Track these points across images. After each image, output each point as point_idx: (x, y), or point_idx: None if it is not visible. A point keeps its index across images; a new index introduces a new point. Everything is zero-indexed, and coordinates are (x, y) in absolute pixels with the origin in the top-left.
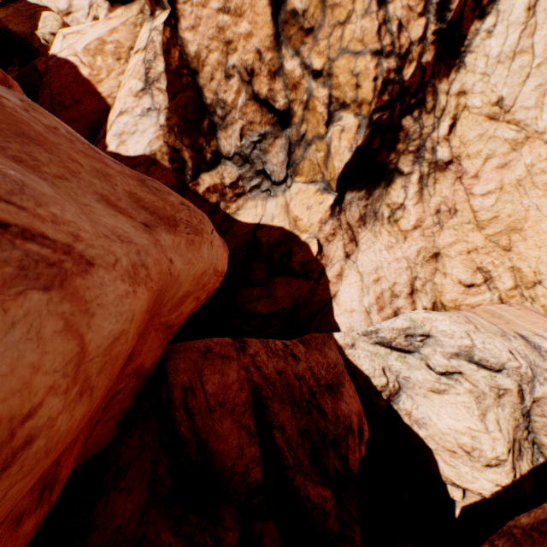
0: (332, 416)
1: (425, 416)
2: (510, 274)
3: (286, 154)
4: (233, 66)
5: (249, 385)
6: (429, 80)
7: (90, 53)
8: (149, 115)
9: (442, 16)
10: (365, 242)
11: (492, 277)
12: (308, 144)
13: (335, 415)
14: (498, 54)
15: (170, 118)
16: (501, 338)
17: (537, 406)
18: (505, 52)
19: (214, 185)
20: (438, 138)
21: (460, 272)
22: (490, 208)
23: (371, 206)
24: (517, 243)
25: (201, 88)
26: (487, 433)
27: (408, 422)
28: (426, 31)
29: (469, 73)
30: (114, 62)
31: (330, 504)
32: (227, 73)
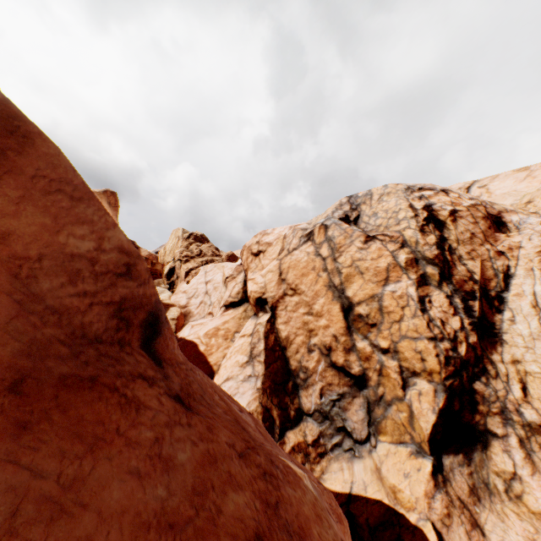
0: None
1: None
2: None
3: (365, 411)
4: (314, 343)
5: None
6: (481, 353)
7: (208, 336)
8: (249, 380)
9: (470, 314)
10: (491, 528)
11: None
12: (387, 403)
13: None
14: (529, 333)
15: (264, 381)
16: None
17: None
18: (534, 332)
19: (298, 443)
20: (516, 400)
21: None
22: None
23: (476, 473)
24: None
25: (287, 358)
26: None
27: None
28: (462, 323)
29: (513, 347)
30: (222, 341)
31: None
32: (309, 348)
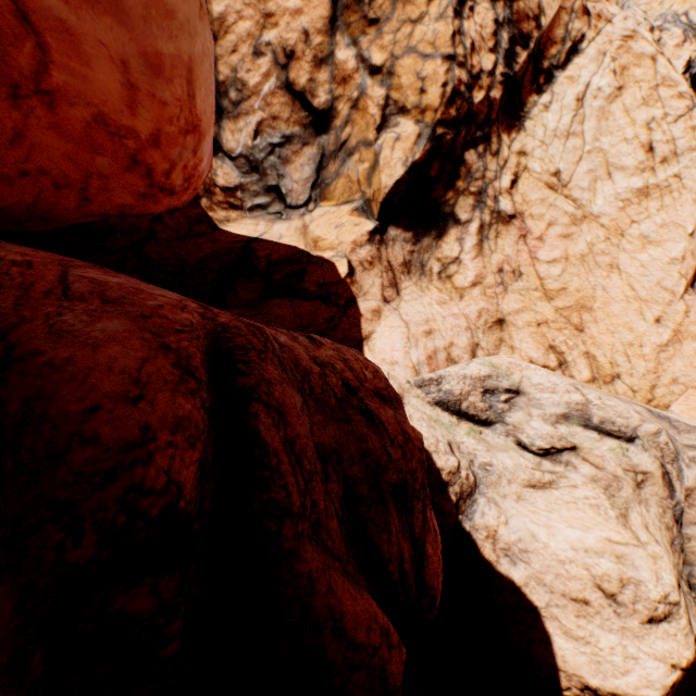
0: (396, 432)
1: (523, 535)
2: (586, 362)
3: (315, 169)
4: (268, 43)
5: (203, 321)
6: (495, 122)
7: None
8: None
9: (509, 64)
10: (409, 293)
11: (567, 361)
12: (349, 153)
13: (403, 432)
14: (555, 129)
15: None
16: (618, 400)
17: (689, 506)
18: (560, 129)
19: None
20: (501, 189)
21: (530, 348)
22: (557, 277)
23: (418, 255)
24: (589, 324)
25: (215, 58)
26: (641, 547)
27: (490, 556)
28: (495, 68)
29: (529, 137)
30: None
31: (400, 660)
32: (258, 50)
